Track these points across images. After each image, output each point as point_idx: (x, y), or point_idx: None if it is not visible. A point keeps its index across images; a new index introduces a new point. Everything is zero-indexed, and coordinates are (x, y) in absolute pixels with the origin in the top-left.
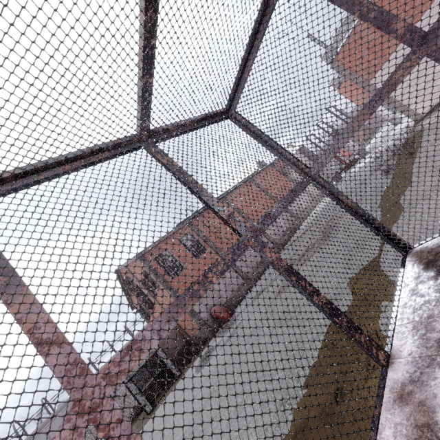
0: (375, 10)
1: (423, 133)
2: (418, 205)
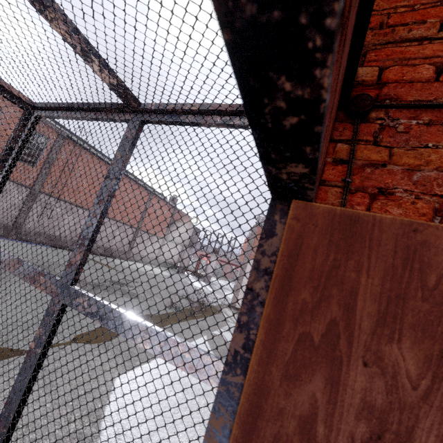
0: (93, 226)
1: (215, 315)
2: (108, 352)
